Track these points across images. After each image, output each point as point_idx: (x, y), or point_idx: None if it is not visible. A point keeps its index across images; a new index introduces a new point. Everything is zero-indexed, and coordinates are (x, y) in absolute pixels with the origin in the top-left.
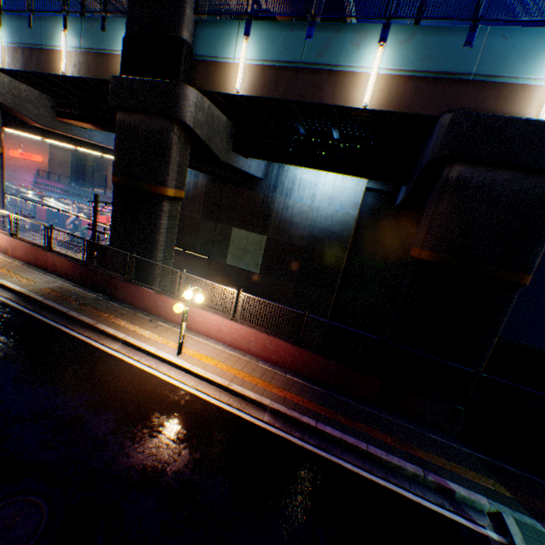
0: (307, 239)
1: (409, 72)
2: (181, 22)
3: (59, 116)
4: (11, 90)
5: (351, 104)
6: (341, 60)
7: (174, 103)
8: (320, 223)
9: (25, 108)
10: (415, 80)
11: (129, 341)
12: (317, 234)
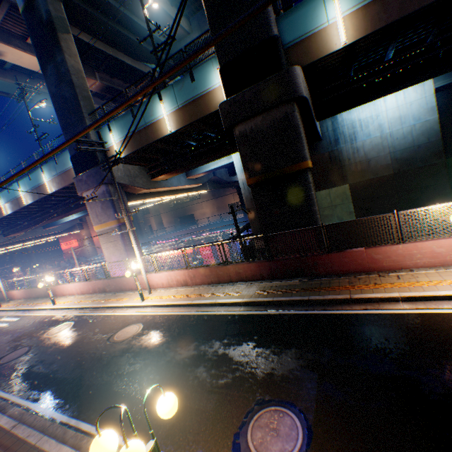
0: (392, 165)
1: None
2: (270, 24)
3: (152, 177)
4: (125, 173)
5: None
6: None
7: (291, 86)
8: (399, 145)
9: (135, 181)
10: None
11: (410, 296)
12: (401, 156)
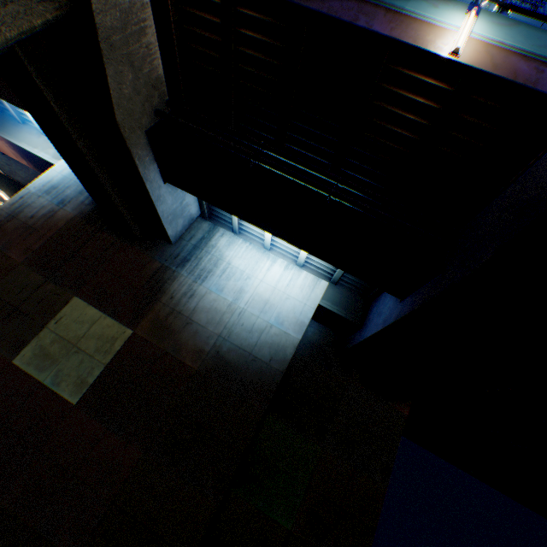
0: (208, 357)
1: (519, 51)
2: None
3: None
4: None
5: (426, 47)
6: (408, 6)
7: None
8: (239, 335)
9: None
10: (531, 61)
11: None
12: (228, 353)
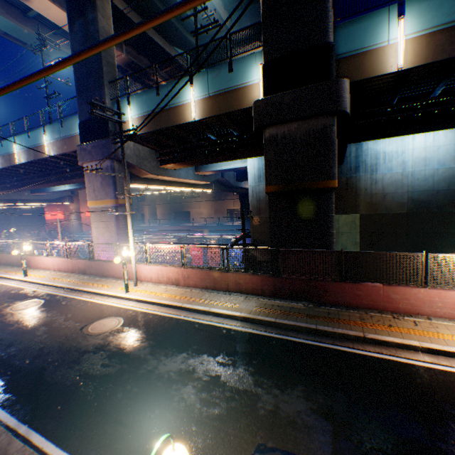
0: (408, 205)
1: None
2: (328, 29)
3: (161, 164)
4: (134, 152)
5: None
6: None
7: (336, 98)
8: (418, 186)
9: (142, 164)
10: None
11: (433, 348)
12: (418, 197)
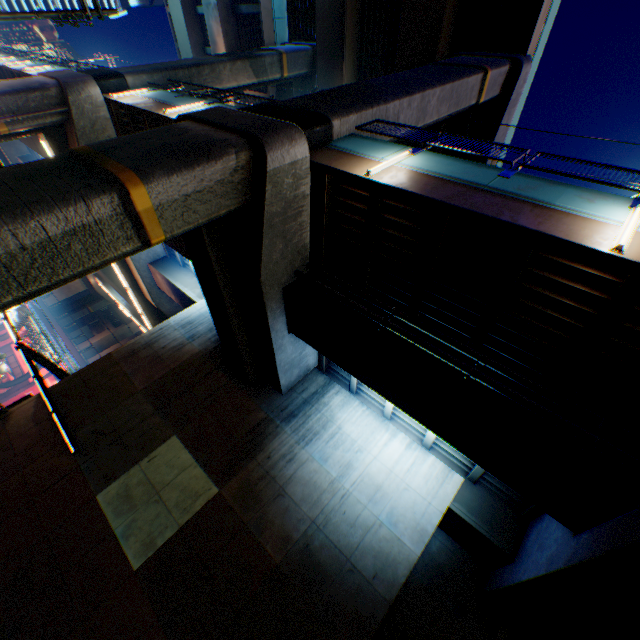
0: (294, 549)
1: None
2: (340, 114)
3: None
4: (97, 121)
5: (580, 241)
6: (558, 202)
7: (272, 131)
8: (337, 527)
9: (89, 140)
10: None
11: None
12: (319, 549)
